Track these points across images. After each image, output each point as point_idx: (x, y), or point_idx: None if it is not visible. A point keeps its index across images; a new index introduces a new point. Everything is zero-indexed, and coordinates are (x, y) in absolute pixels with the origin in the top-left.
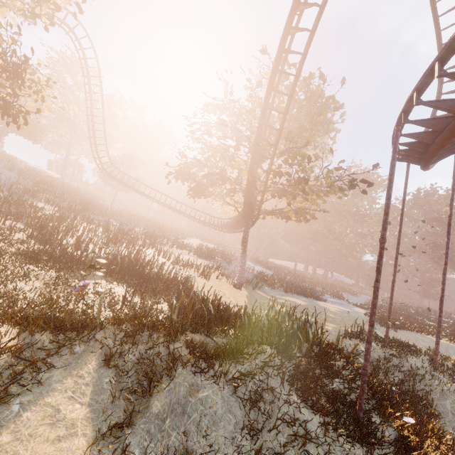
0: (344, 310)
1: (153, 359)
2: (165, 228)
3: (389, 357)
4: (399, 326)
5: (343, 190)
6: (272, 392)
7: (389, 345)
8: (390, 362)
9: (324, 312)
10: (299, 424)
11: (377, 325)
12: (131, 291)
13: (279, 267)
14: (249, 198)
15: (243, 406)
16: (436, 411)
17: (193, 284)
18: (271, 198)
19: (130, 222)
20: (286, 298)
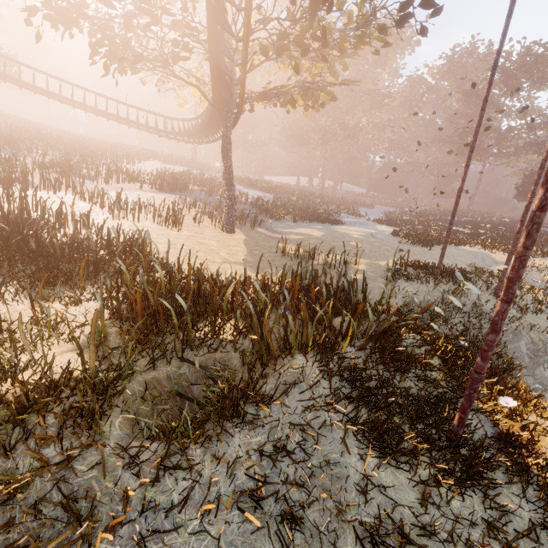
0: (368, 232)
1: (14, 547)
2: (92, 149)
3: (446, 296)
4: (432, 242)
5: (385, 31)
6: (331, 474)
7: (441, 278)
8: (449, 304)
9: (348, 242)
10: (386, 514)
11: (410, 247)
12: (10, 292)
13: (279, 187)
14: (219, 62)
15: (278, 529)
16: (509, 357)
17: (150, 245)
18: (261, 63)
19: (17, 145)
20: (298, 232)
